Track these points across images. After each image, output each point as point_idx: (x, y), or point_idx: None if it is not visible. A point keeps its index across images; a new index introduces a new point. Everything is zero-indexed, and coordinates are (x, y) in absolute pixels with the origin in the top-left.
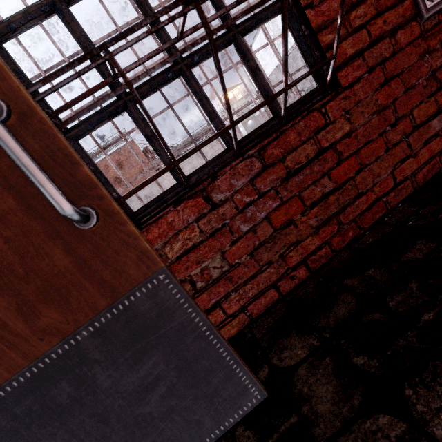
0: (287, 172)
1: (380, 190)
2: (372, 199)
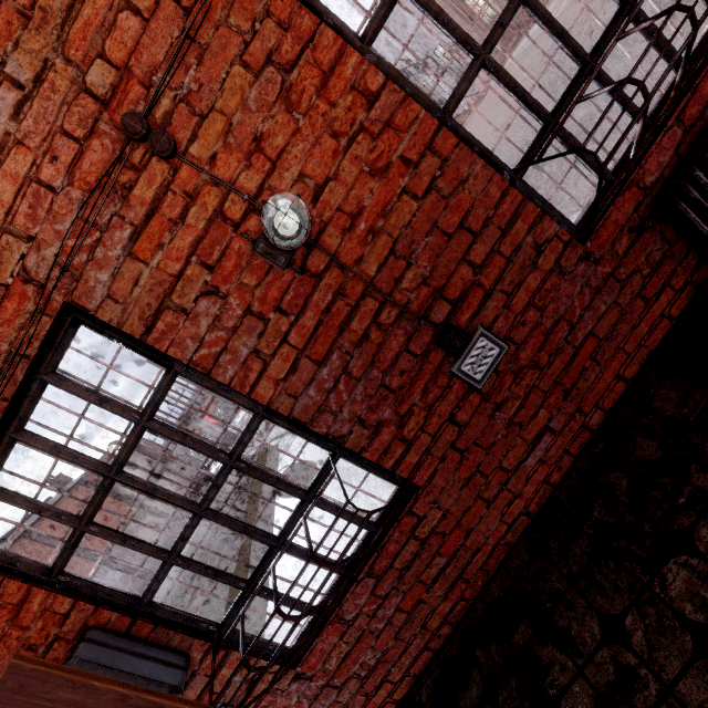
0: (400, 570)
1: (496, 537)
2: (490, 547)
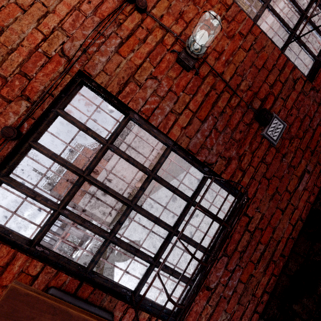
0: (240, 252)
1: (287, 233)
2: (285, 240)
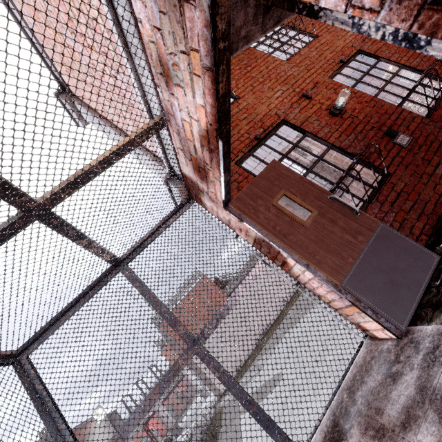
0: (390, 203)
1: (434, 199)
2: (433, 203)
